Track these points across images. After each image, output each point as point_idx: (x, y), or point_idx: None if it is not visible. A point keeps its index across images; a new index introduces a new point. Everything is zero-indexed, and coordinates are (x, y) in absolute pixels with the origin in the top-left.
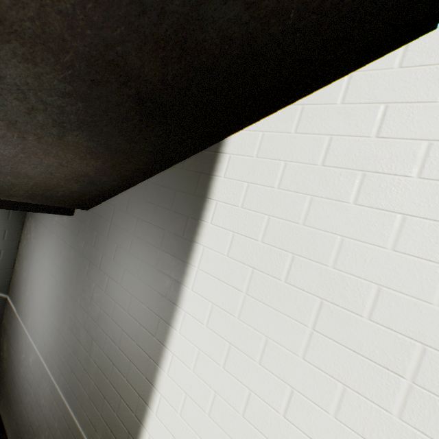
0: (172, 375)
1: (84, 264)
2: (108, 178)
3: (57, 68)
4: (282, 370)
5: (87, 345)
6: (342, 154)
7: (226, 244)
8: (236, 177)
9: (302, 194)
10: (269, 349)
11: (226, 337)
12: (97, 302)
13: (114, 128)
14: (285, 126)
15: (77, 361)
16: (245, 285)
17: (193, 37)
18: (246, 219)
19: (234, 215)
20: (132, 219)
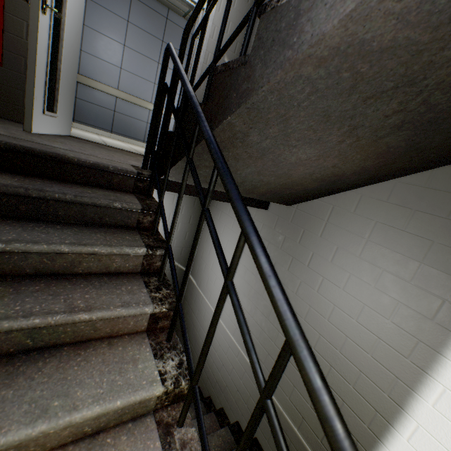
0: (442, 410)
1: (283, 258)
2: (356, 178)
3: None
4: None
5: None
6: None
7: None
8: None
9: None
10: None
11: None
12: (303, 299)
13: None
14: None
15: (275, 347)
16: None
17: None
18: None
19: None
20: (364, 221)
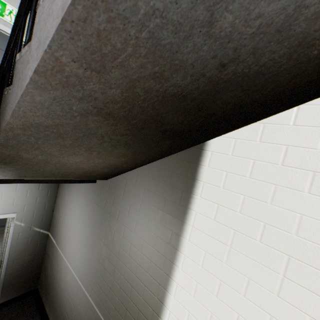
0: (177, 298)
1: (105, 216)
2: (127, 165)
3: (126, 126)
4: (262, 302)
5: (111, 271)
6: (296, 159)
7: (213, 212)
8: (217, 167)
9: (268, 183)
10: (250, 287)
11: (217, 275)
12: (117, 243)
13: (143, 144)
14: (251, 136)
15: (104, 282)
16: (229, 241)
17: (207, 105)
18: (227, 196)
19: (217, 192)
20: (140, 188)
